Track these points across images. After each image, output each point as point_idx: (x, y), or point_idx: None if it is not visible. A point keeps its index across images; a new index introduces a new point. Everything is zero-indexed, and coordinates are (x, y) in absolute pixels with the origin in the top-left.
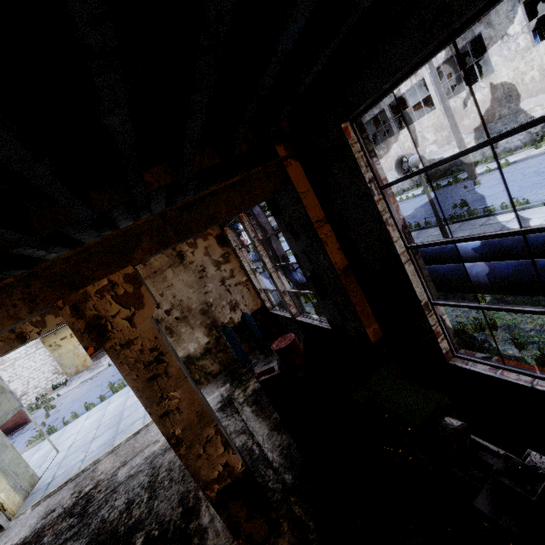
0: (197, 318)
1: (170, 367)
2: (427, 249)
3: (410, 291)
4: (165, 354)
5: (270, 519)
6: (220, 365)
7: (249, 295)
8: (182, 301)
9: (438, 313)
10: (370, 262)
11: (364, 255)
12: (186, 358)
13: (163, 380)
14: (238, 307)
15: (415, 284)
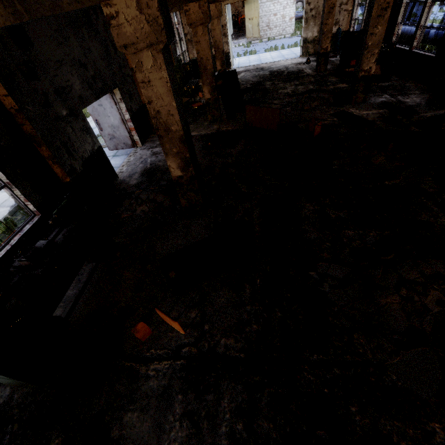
0: (319, 21)
1: (333, 12)
2: (435, 25)
3: (398, 18)
4: (334, 7)
5: (326, 68)
6: (314, 51)
7: (346, 20)
8: (319, 7)
9: (399, 28)
10: (397, 5)
11: (397, 2)
12: (305, 39)
13: (330, 14)
14: (337, 25)
15: (400, 15)
